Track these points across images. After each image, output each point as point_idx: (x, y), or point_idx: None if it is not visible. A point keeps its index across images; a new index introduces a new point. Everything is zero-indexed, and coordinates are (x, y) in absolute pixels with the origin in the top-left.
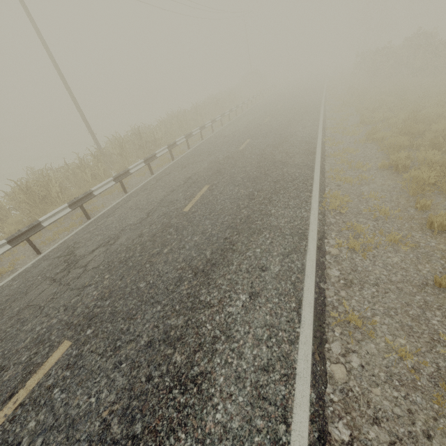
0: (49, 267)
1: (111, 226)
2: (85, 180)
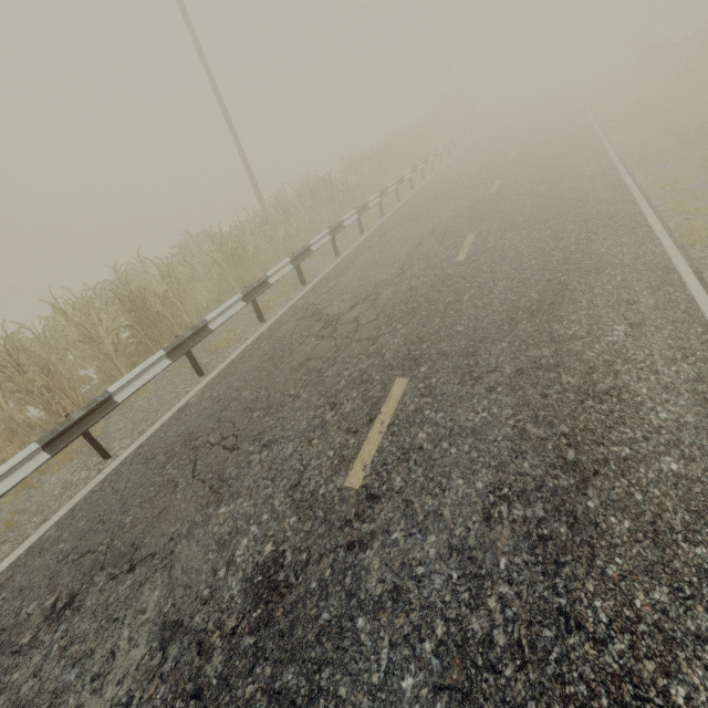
0: (299, 327)
1: (355, 285)
2: (274, 241)
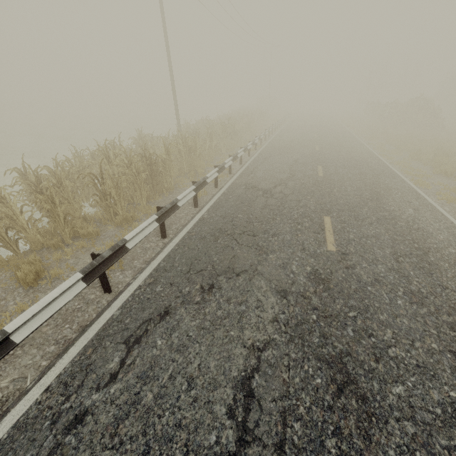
0: (248, 192)
1: (267, 178)
2: (203, 148)
